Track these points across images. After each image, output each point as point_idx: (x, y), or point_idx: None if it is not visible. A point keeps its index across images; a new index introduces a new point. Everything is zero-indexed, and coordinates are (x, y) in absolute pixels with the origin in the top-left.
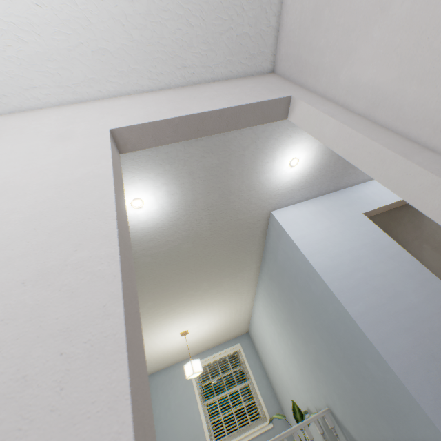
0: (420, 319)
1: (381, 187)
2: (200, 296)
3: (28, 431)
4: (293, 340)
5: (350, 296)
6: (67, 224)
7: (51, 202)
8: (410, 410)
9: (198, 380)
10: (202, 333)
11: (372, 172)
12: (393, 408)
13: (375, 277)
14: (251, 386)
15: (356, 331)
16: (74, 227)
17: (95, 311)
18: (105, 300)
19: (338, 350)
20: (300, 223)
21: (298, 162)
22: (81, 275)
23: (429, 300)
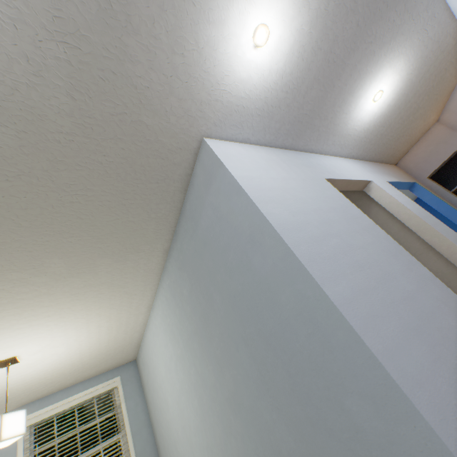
0: (424, 314)
1: (338, 164)
2: (45, 288)
3: None
4: (199, 366)
5: (327, 270)
6: None
7: None
8: None
9: (30, 444)
10: (53, 362)
11: None
12: None
13: (354, 248)
14: (124, 441)
15: (339, 335)
16: None
17: None
18: None
19: (283, 378)
20: (248, 163)
21: (266, 42)
22: None
23: (423, 289)
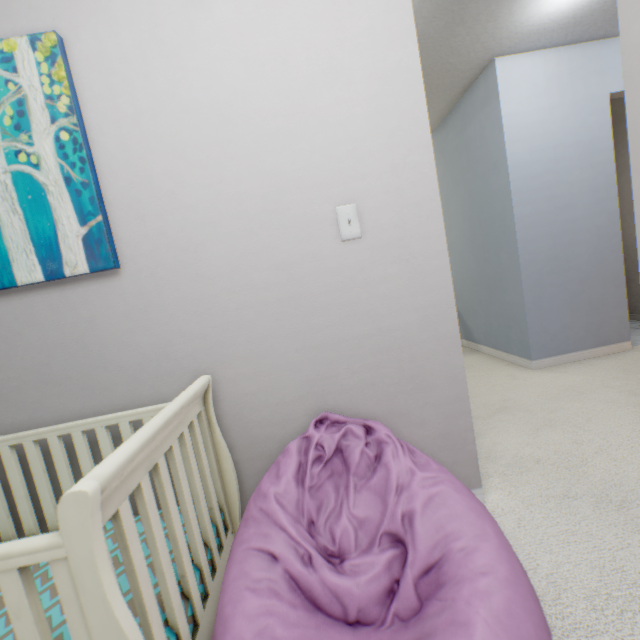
0: (569, 232)
1: None
2: None
3: (410, 239)
4: None
5: (524, 199)
6: (397, 128)
7: (379, 100)
8: (512, 286)
9: None
10: None
11: (630, 109)
12: (500, 284)
13: (560, 185)
14: None
15: (509, 230)
16: (403, 133)
17: (426, 197)
18: (430, 193)
19: (481, 241)
20: (523, 91)
21: None
22: (415, 174)
23: (590, 218)
